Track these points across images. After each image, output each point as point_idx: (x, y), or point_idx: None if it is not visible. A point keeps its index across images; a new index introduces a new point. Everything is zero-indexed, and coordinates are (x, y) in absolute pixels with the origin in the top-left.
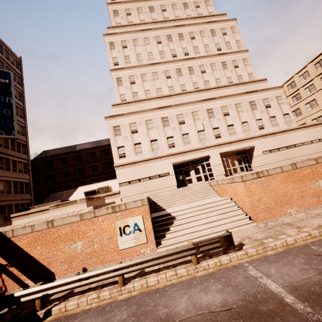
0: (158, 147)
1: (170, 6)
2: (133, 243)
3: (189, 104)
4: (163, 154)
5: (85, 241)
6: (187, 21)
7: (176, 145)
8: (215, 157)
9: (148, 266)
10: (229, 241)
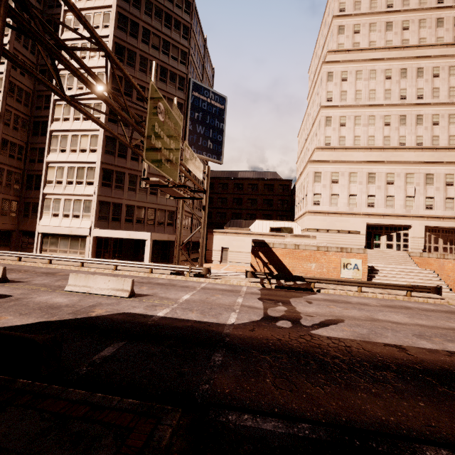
0: (355, 203)
1: (416, 23)
2: (351, 276)
3: (405, 163)
4: (359, 212)
5: (318, 264)
6: (435, 49)
7: (376, 205)
8: (417, 228)
9: (379, 287)
10: (438, 291)
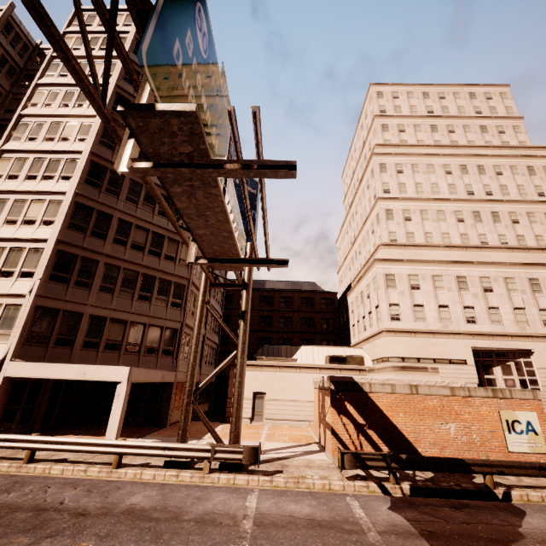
0: (449, 318)
1: (461, 128)
2: (527, 448)
3: (500, 265)
4: (457, 330)
5: (460, 425)
6: (488, 150)
7: (479, 320)
8: (543, 354)
9: None
10: None
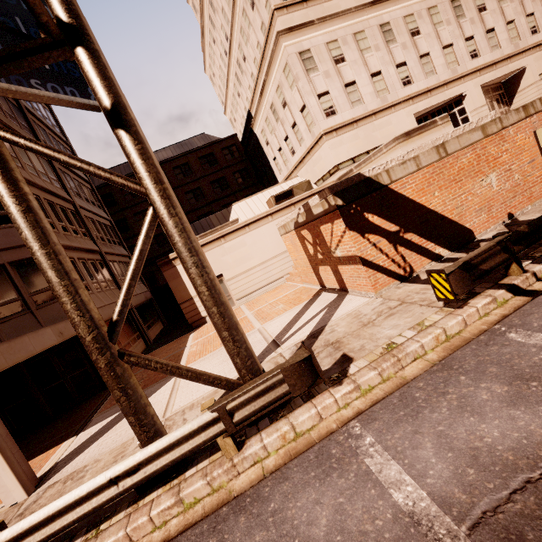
0: (384, 88)
1: None
2: None
3: None
4: (397, 99)
5: (500, 171)
6: None
7: (414, 78)
8: (474, 93)
9: None
10: None
